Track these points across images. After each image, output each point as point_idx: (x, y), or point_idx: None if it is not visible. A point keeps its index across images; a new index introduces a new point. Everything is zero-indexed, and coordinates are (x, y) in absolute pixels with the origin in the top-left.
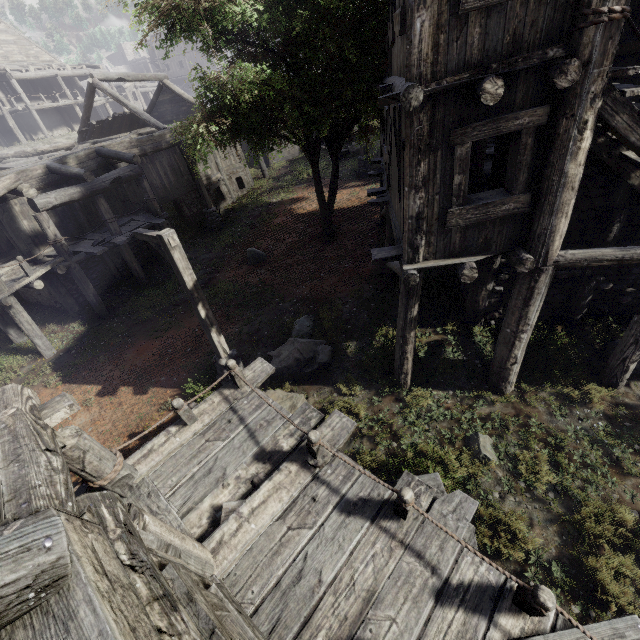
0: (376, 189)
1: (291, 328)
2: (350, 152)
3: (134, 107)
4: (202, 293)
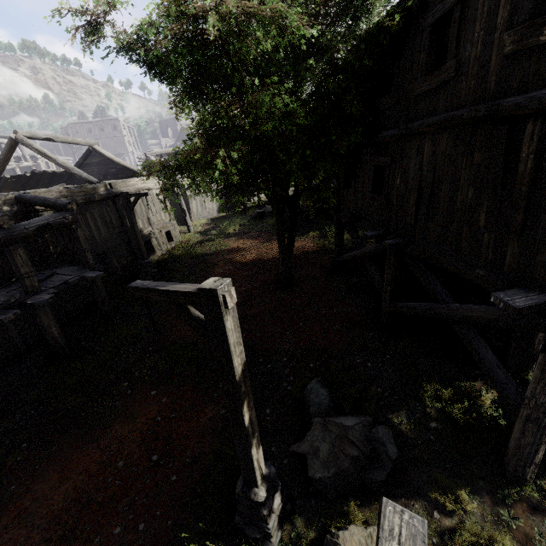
0: (374, 232)
1: (302, 400)
2: (265, 212)
3: (64, 162)
4: (248, 382)
